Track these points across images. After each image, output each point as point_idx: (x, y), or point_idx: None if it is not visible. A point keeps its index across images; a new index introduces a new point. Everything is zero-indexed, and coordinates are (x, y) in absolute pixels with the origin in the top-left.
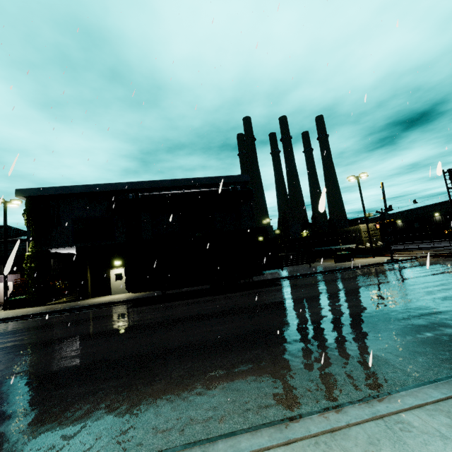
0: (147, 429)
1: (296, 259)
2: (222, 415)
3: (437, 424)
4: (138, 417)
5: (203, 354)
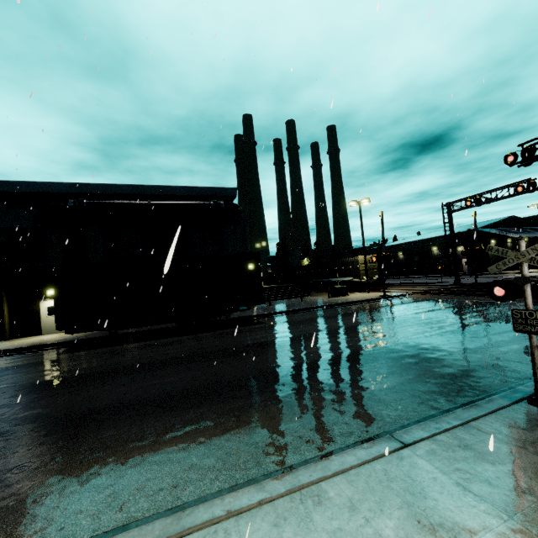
0: (12, 532)
1: (288, 292)
2: (125, 501)
3: (353, 492)
4: (6, 515)
5: (135, 416)
